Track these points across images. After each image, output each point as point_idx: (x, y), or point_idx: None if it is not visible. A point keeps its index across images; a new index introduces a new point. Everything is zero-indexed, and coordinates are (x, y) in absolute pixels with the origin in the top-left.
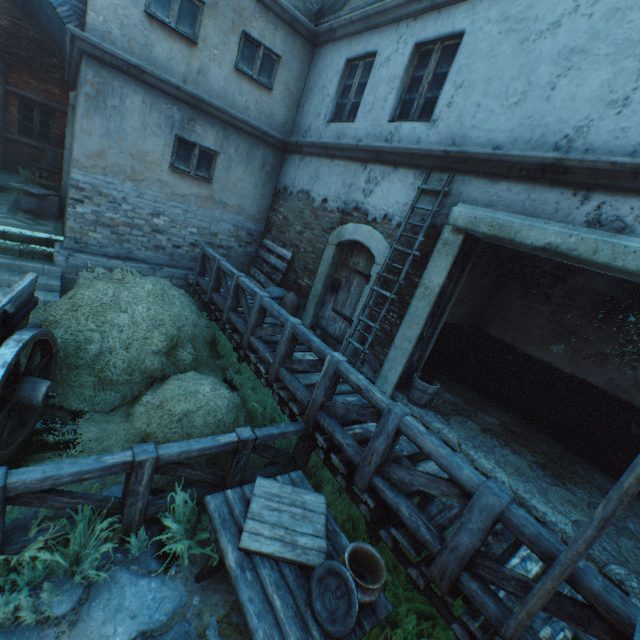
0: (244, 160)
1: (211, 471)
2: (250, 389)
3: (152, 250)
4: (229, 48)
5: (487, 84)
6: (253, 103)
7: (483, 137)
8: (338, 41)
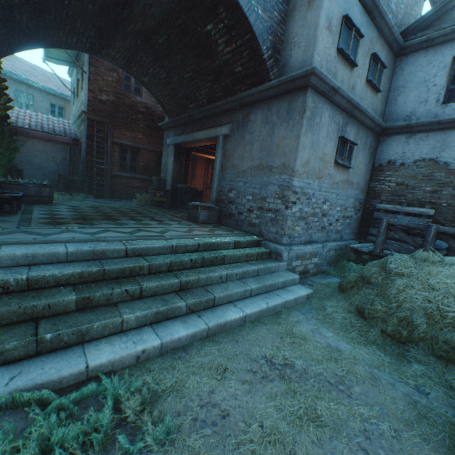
0: (362, 147)
1: None
2: None
3: (319, 231)
4: (364, 67)
5: None
6: (369, 104)
7: None
8: (433, 47)
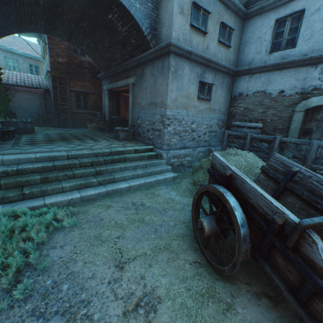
0: (220, 85)
1: None
2: None
3: (191, 141)
4: (215, 32)
5: None
6: (223, 56)
7: None
8: (264, 13)
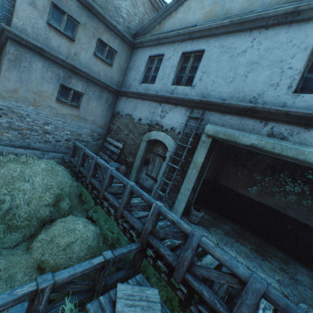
0: (97, 98)
1: (86, 283)
2: (103, 221)
3: (43, 143)
4: (91, 45)
5: (217, 72)
6: (102, 71)
7: (217, 95)
8: (145, 47)
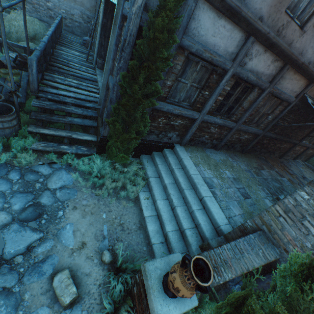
0: None
1: None
2: None
3: (49, 18)
4: None
5: None
6: None
7: None
8: None
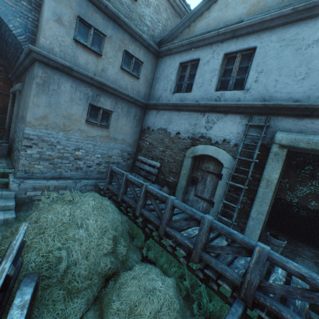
0: (125, 114)
1: None
2: (165, 263)
3: (74, 170)
4: (117, 58)
5: (279, 70)
6: (130, 85)
7: (284, 96)
8: (173, 54)
